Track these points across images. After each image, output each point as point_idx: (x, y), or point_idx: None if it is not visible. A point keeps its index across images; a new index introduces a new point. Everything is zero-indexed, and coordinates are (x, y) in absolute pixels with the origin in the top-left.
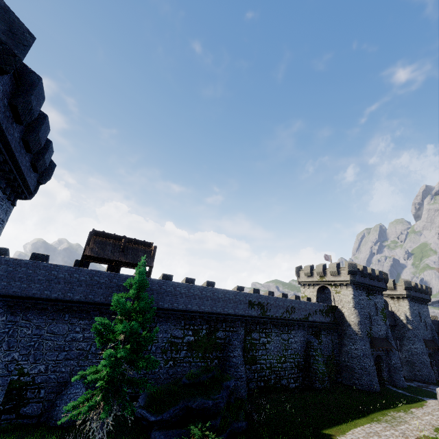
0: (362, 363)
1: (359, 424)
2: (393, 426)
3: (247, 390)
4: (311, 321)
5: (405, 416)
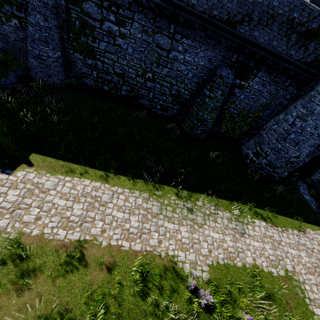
0: (279, 145)
1: (114, 182)
2: (155, 216)
3: (81, 84)
4: (240, 36)
5: (220, 220)
